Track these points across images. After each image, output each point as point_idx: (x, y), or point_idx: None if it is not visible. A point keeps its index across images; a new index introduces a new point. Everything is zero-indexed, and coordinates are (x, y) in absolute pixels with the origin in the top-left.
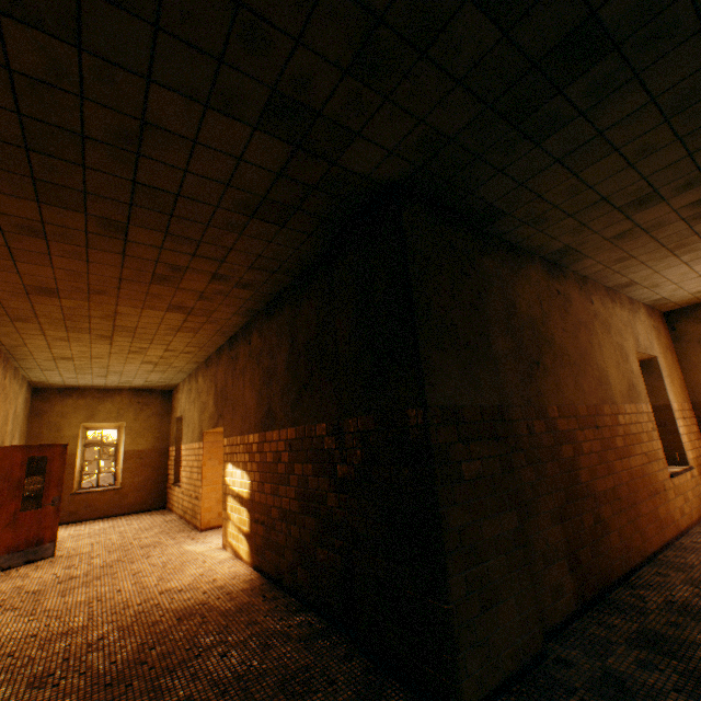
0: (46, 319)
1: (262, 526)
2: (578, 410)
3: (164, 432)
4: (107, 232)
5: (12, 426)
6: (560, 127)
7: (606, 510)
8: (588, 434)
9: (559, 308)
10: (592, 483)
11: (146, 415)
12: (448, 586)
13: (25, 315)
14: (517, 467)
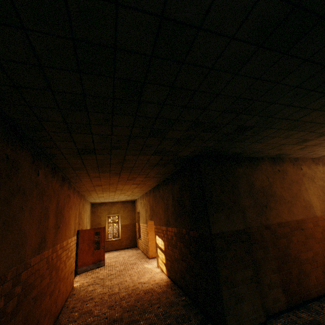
0: (97, 190)
1: (169, 261)
2: (290, 223)
3: (133, 217)
4: (115, 174)
5: (88, 219)
6: (248, 138)
7: (307, 267)
8: (296, 233)
9: (279, 178)
10: (298, 255)
11: (126, 211)
12: (221, 294)
13: (92, 190)
14: (254, 250)
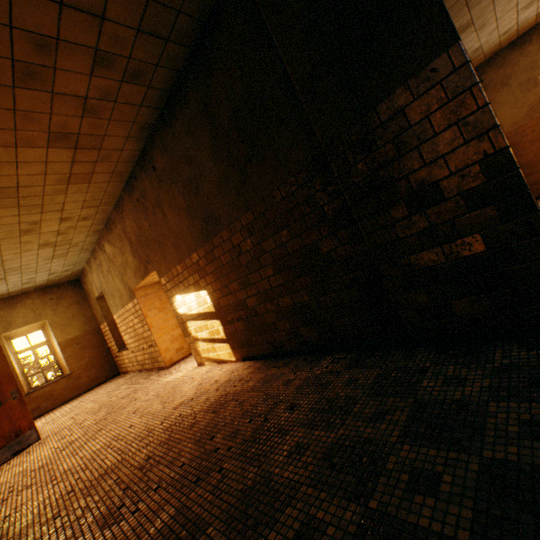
0: None
1: (240, 322)
2: None
3: (89, 316)
4: None
5: None
6: None
7: None
8: None
9: None
10: None
11: (64, 308)
12: None
13: None
14: None
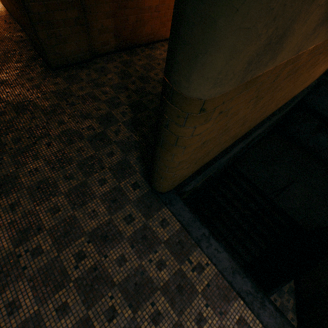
0: None
1: None
2: None
3: None
4: None
5: None
6: None
7: (147, 17)
8: None
9: None
10: (142, 2)
11: None
12: (38, 35)
13: None
14: None
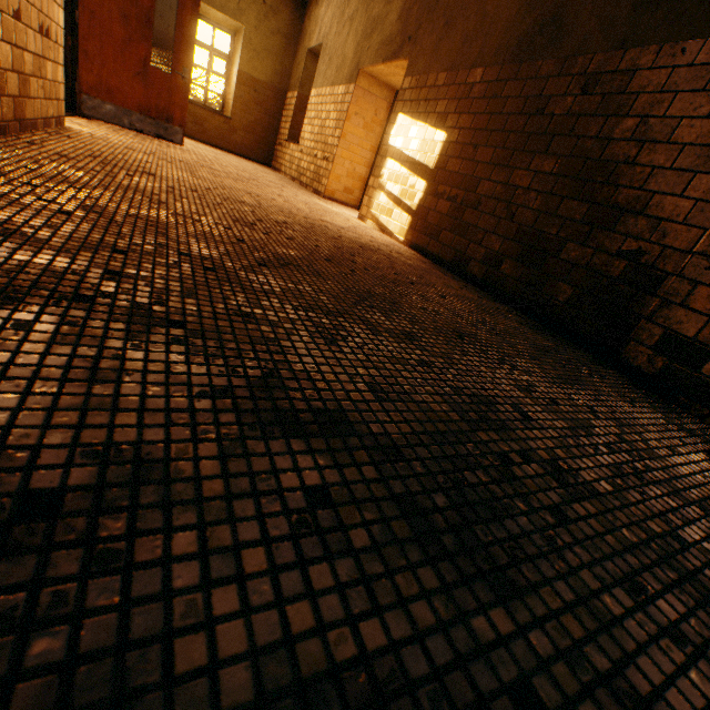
0: None
1: (447, 203)
2: None
3: (285, 67)
4: None
5: None
6: None
7: None
8: None
9: None
10: None
11: (269, 29)
12: None
13: None
14: None
